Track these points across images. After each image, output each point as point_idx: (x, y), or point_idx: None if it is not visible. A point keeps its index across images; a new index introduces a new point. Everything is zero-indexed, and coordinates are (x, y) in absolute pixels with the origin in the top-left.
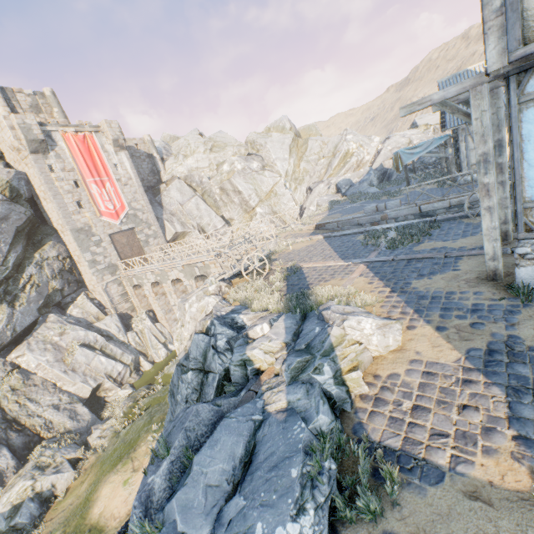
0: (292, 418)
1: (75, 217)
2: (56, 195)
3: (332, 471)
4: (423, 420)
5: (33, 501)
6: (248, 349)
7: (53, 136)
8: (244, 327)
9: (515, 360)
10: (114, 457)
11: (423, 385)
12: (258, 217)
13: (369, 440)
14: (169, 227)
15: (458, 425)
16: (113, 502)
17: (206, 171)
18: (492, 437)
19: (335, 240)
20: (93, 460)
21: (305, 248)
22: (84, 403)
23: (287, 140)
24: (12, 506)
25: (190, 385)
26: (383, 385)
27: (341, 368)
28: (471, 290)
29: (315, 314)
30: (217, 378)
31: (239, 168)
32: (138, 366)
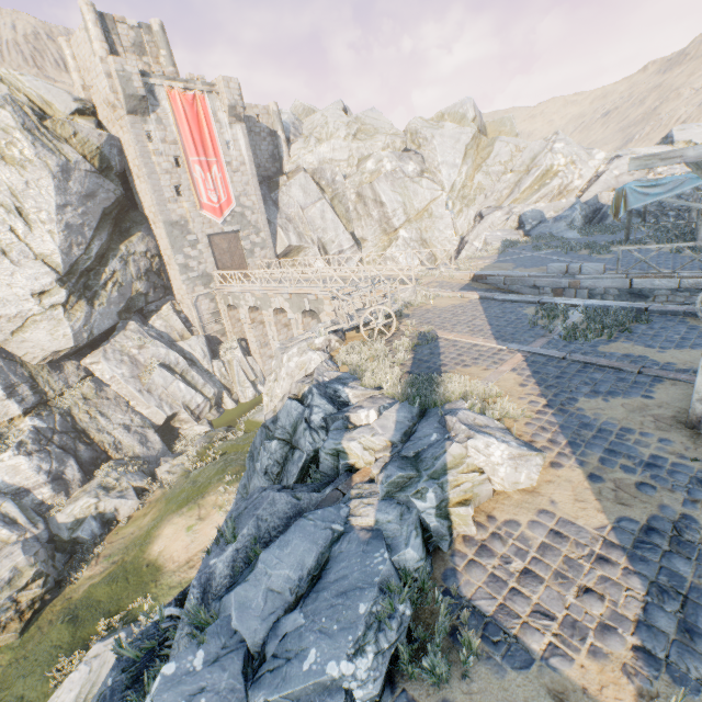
0: (376, 542)
1: (171, 206)
2: (151, 174)
3: (405, 617)
4: (530, 590)
5: (96, 520)
6: (345, 438)
7: (156, 92)
8: (347, 404)
9: (677, 550)
10: (181, 498)
11: (545, 546)
12: (399, 243)
13: (458, 594)
14: (282, 237)
15: (570, 611)
16: (173, 545)
17: (343, 166)
18: (607, 638)
19: (494, 306)
20: (158, 495)
21: (451, 308)
22: (157, 430)
23: (464, 137)
24: (75, 519)
25: (273, 456)
26: (495, 531)
27: (449, 498)
28: (656, 434)
29: (438, 413)
30: (304, 458)
31: (387, 168)
32: (219, 402)
